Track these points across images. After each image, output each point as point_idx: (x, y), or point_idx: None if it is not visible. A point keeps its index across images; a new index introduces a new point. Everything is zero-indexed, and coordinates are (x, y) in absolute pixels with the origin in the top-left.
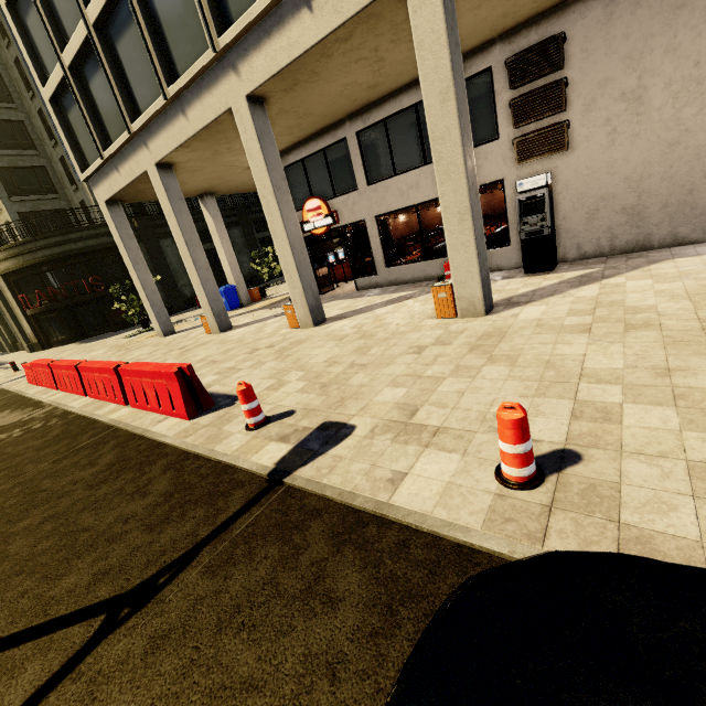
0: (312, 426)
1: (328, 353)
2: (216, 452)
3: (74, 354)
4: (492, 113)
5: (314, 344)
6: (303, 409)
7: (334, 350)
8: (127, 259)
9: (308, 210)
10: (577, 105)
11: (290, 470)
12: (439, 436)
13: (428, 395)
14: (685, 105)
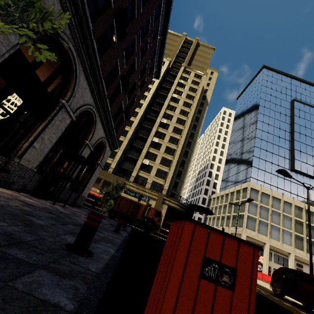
0: None
1: None
2: None
3: None
4: None
5: None
6: None
7: None
8: None
9: (261, 257)
10: None
11: None
12: None
13: None
14: None
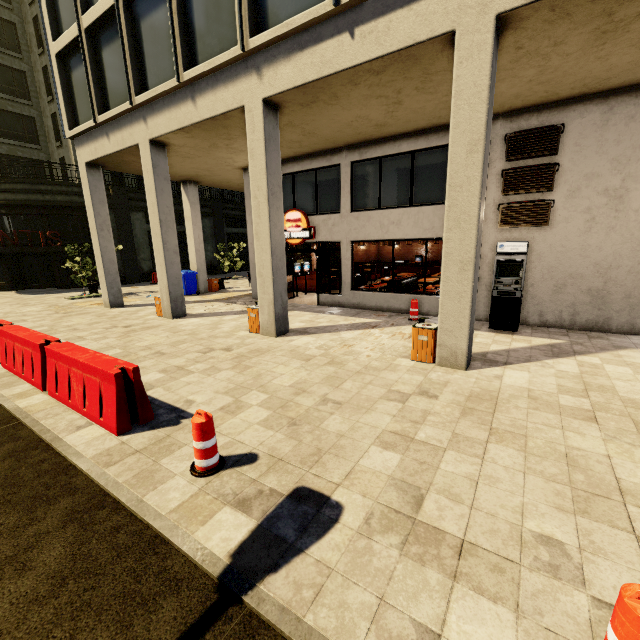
0: (282, 490)
1: (294, 375)
2: (146, 507)
3: (6, 304)
4: None
5: (277, 359)
6: (269, 456)
7: (301, 372)
8: (92, 223)
9: (288, 219)
10: (563, 189)
11: (254, 576)
12: (467, 559)
13: (431, 473)
14: None
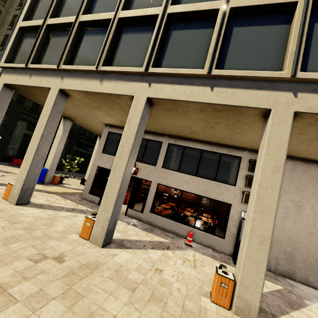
0: None
1: None
2: None
3: None
4: (235, 173)
5: (106, 284)
6: None
7: (132, 314)
8: None
9: None
10: None
11: None
12: None
13: None
14: (317, 220)
